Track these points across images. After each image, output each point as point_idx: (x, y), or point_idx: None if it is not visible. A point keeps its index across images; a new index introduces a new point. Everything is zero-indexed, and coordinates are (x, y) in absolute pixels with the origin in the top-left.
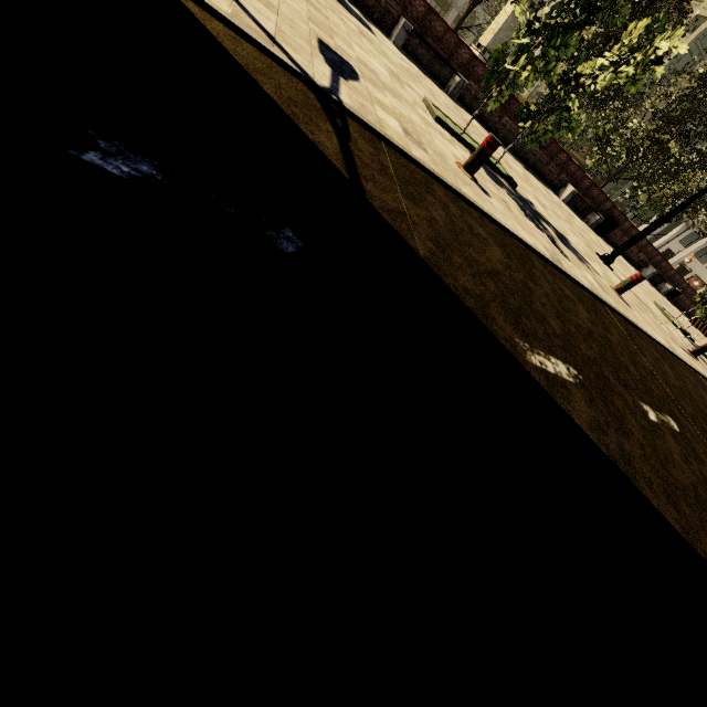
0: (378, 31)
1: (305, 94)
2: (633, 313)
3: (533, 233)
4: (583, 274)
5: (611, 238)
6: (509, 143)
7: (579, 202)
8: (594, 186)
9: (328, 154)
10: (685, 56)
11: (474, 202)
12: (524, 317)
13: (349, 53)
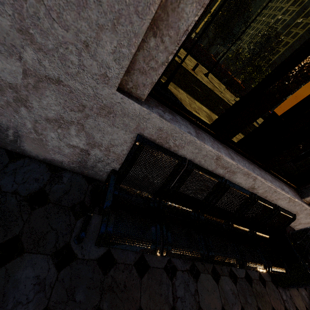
0: None
1: None
2: (196, 74)
3: None
4: None
5: (234, 91)
6: (188, 50)
7: (218, 75)
8: (222, 68)
9: None
10: (292, 47)
11: None
12: None
13: None
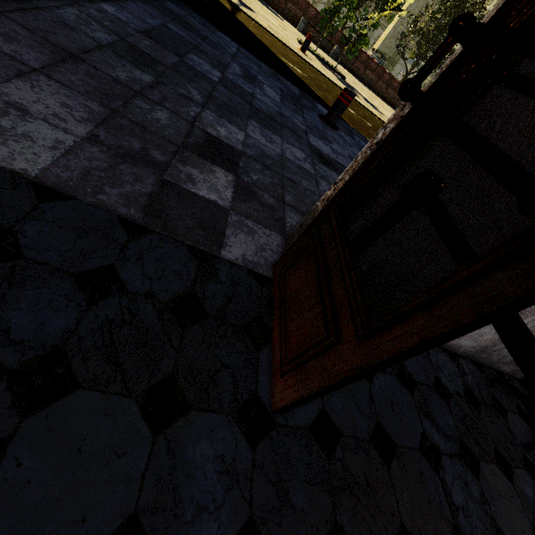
0: (288, 23)
1: (225, 0)
2: None
3: (335, 80)
4: (367, 106)
5: None
6: (372, 86)
7: None
8: None
9: (226, 7)
10: None
11: (295, 51)
12: (291, 61)
13: (255, 10)
